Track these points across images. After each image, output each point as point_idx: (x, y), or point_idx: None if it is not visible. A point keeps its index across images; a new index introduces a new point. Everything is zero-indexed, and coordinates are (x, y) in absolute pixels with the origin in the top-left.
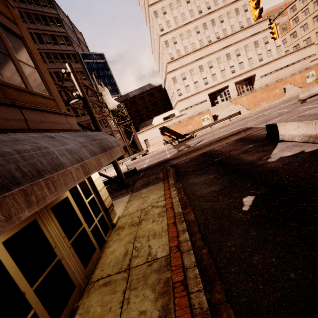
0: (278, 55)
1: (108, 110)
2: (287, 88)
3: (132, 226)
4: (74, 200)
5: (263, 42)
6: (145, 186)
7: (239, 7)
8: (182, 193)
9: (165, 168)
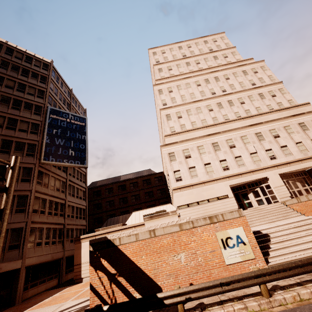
0: None
1: None
2: None
3: None
4: None
5: None
6: None
7: (264, 93)
8: None
9: None
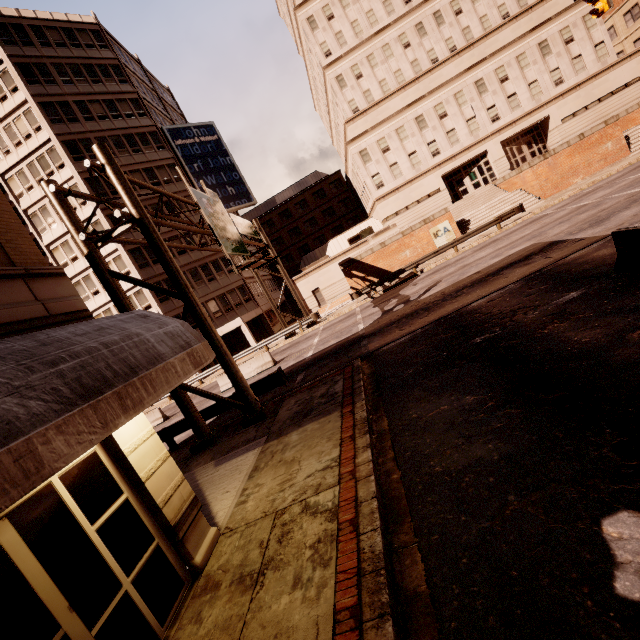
0: (602, 65)
1: (216, 238)
2: (634, 136)
3: (239, 590)
4: (31, 549)
5: (560, 42)
6: (300, 419)
7: None
8: (389, 456)
9: (349, 365)
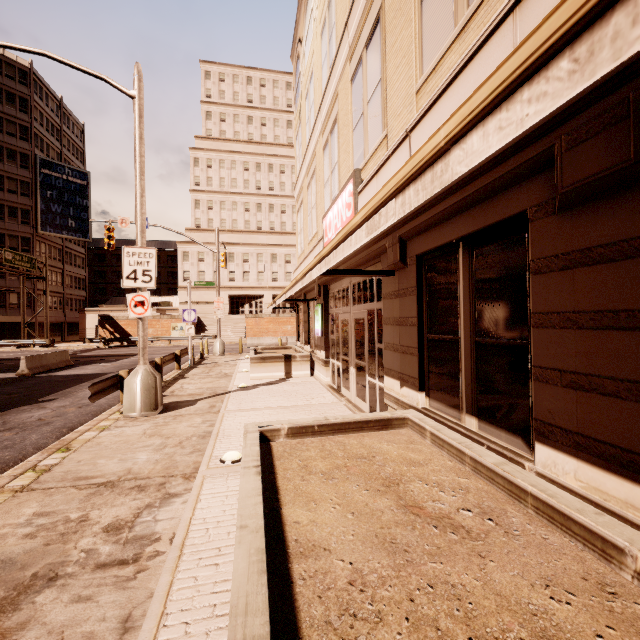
0: None
1: None
2: None
3: None
4: None
5: None
6: None
7: None
8: None
9: None
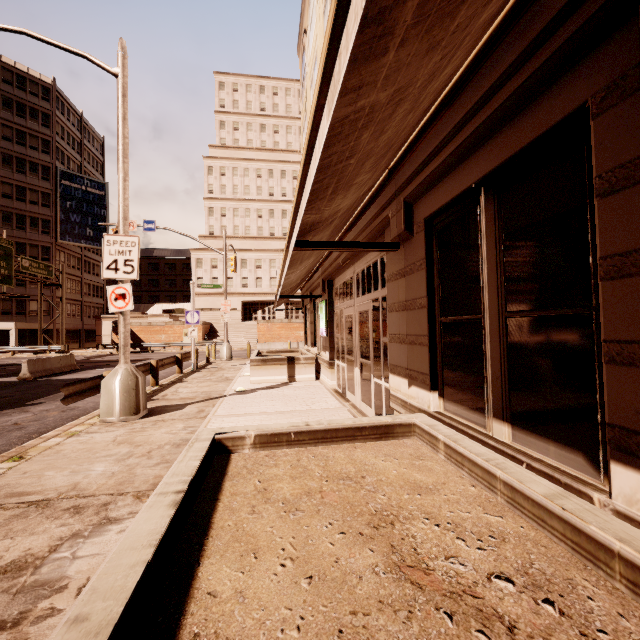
0: None
1: None
2: None
3: None
4: None
5: None
6: None
7: None
8: None
9: None
